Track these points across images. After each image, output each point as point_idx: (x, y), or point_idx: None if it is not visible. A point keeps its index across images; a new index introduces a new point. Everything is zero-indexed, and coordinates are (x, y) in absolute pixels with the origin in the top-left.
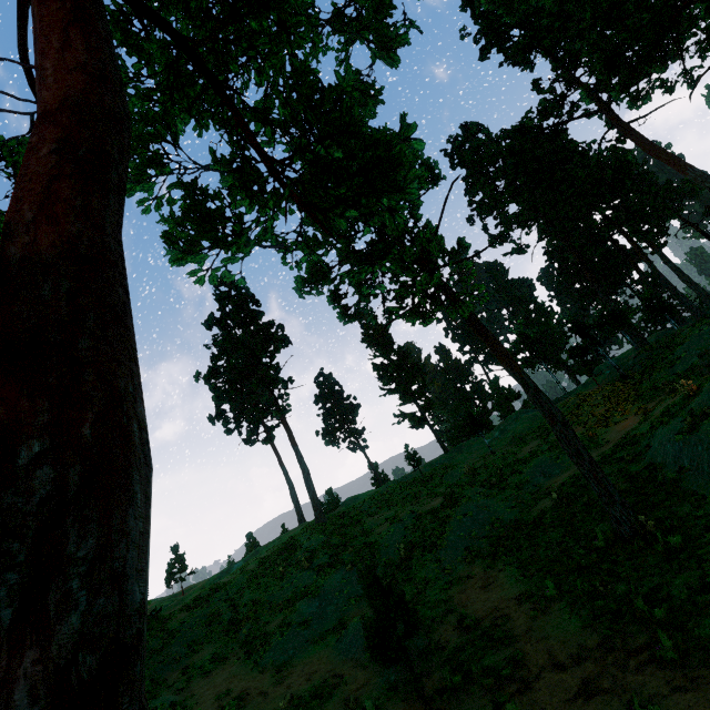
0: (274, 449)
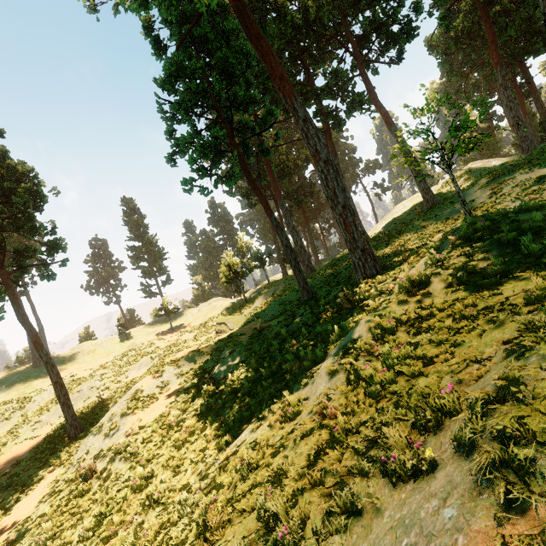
0: (29, 300)
